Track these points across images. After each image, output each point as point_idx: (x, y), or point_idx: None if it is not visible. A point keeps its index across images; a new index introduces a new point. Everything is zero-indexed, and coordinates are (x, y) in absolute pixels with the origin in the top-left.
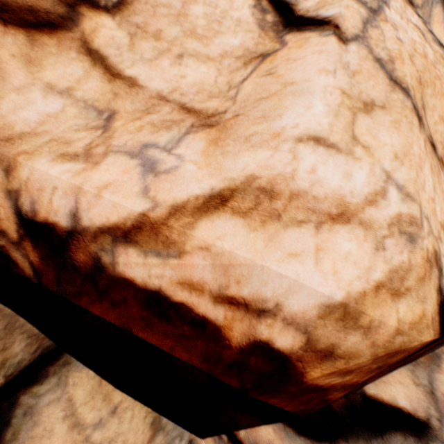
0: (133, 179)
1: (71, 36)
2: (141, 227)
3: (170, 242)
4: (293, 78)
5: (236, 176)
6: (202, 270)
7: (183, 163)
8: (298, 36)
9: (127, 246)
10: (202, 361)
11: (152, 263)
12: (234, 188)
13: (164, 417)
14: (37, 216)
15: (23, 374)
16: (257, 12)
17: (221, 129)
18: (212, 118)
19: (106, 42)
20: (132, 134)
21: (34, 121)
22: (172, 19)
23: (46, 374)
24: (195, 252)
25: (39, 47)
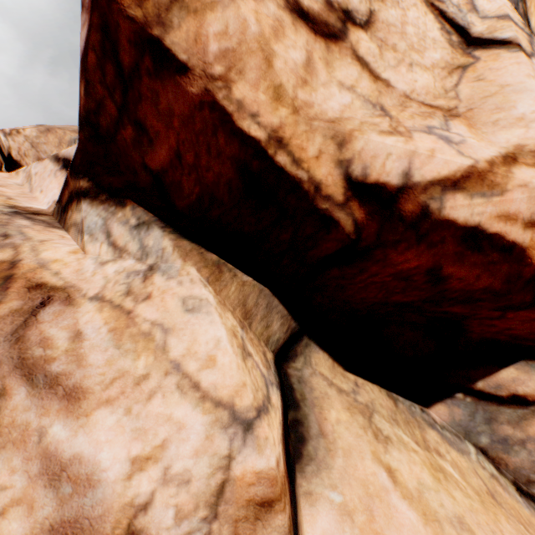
0: (444, 147)
1: (344, 46)
2: (469, 176)
3: (493, 185)
4: (505, 82)
5: (506, 146)
6: (518, 203)
7: (464, 138)
8: (486, 53)
9: (454, 193)
10: (503, 283)
11: (477, 203)
12: (512, 153)
13: (391, 392)
14: (366, 179)
15: (280, 352)
16: (444, 34)
17: (465, 119)
18: (452, 112)
19: (365, 52)
20: (411, 121)
21: (337, 110)
22: (399, 36)
23: (295, 354)
24: (514, 190)
25: (331, 53)
